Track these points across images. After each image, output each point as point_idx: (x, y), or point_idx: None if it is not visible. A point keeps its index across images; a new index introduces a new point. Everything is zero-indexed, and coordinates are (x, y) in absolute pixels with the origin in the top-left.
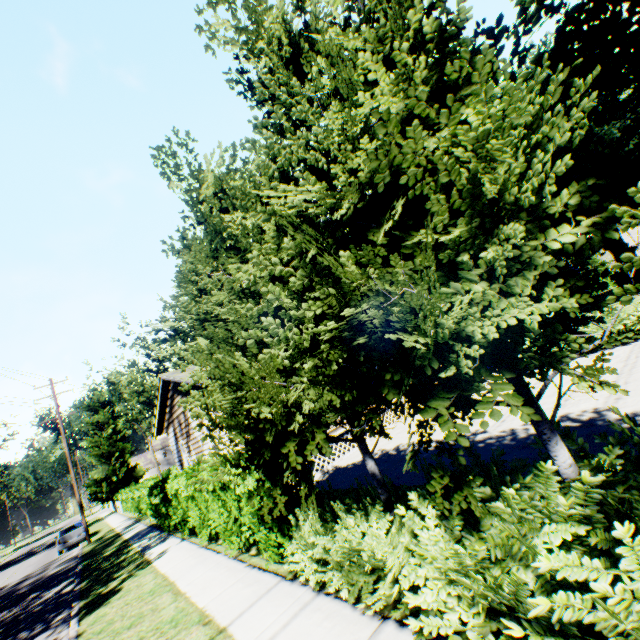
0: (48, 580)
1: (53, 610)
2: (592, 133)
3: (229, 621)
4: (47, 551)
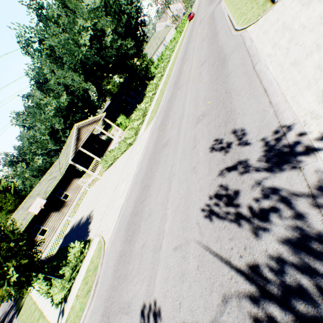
0: (8, 313)
1: (12, 319)
2: (86, 62)
3: (37, 300)
4: (3, 303)
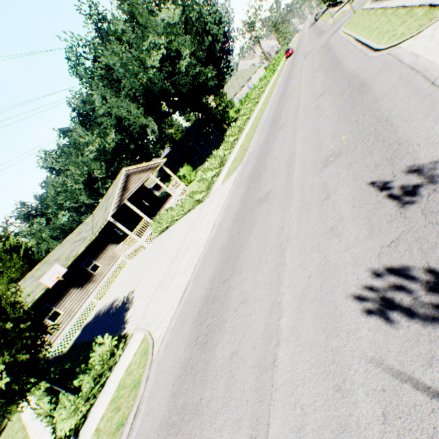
0: None
1: None
2: (151, 88)
3: (28, 424)
4: None
